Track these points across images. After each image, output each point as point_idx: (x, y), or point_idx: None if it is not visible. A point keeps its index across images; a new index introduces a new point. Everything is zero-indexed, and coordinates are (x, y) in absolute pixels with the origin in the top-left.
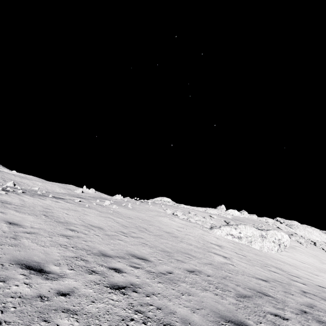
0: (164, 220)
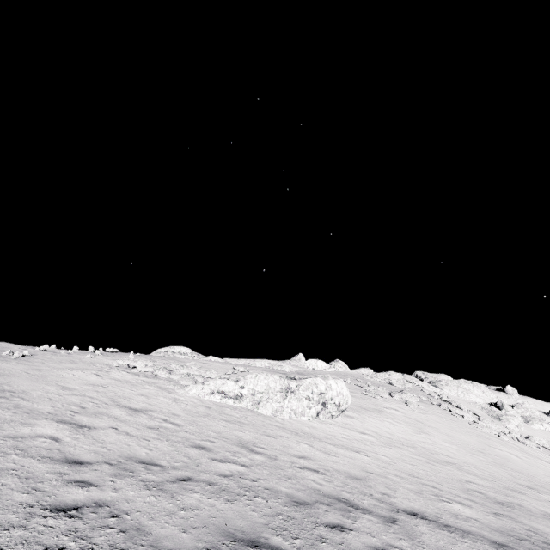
0: (66, 375)
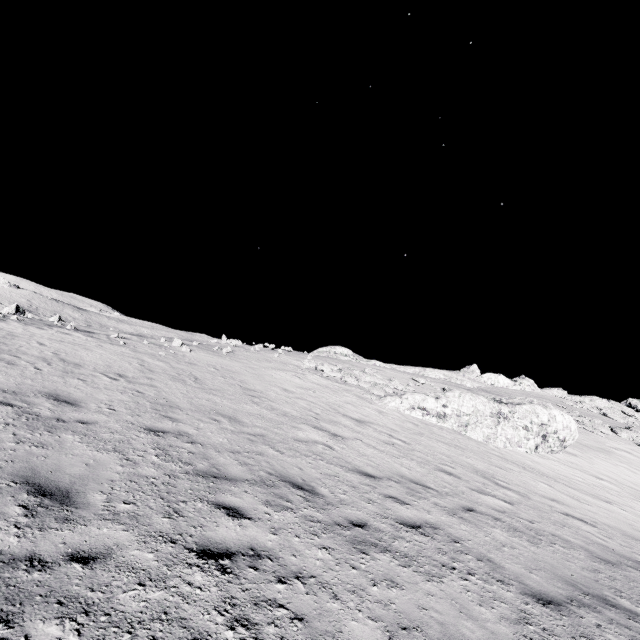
0: (275, 375)
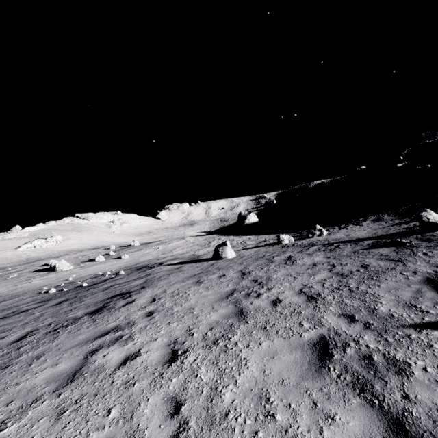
0: None
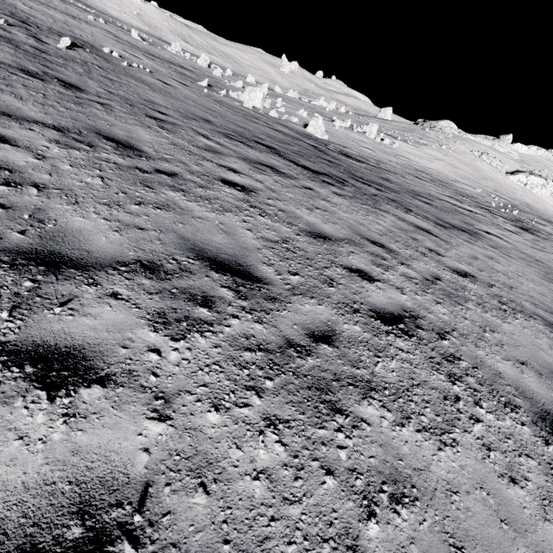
0: (480, 166)
